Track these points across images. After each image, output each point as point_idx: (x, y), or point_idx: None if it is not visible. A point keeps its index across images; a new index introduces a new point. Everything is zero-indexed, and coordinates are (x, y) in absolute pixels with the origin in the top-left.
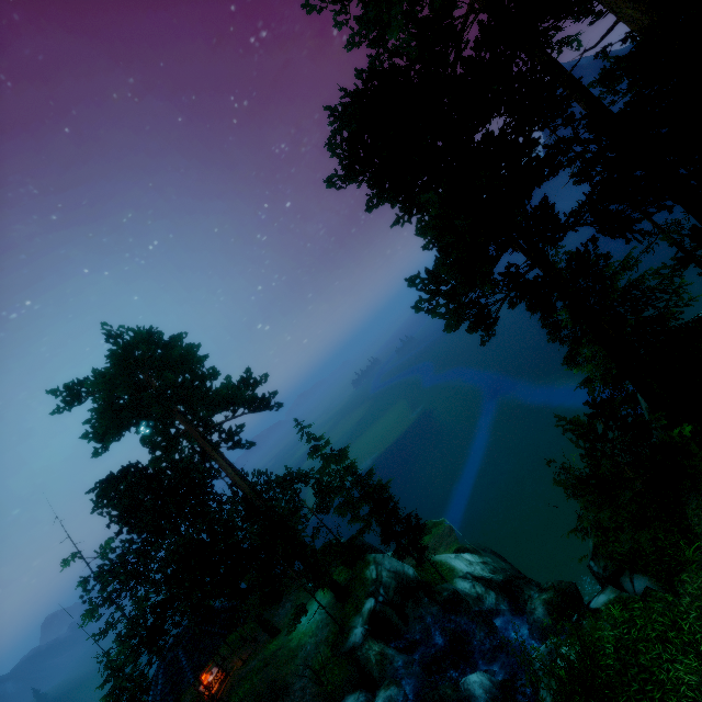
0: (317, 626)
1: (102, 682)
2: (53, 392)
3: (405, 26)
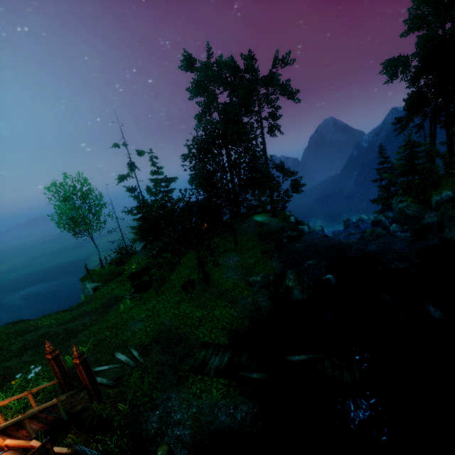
0: (267, 219)
1: (136, 206)
2: (185, 51)
3: (452, 31)
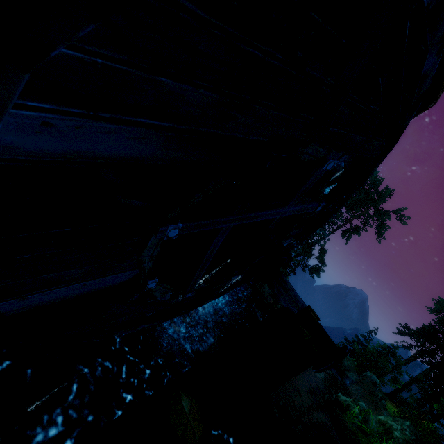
0: None
1: None
2: None
3: None
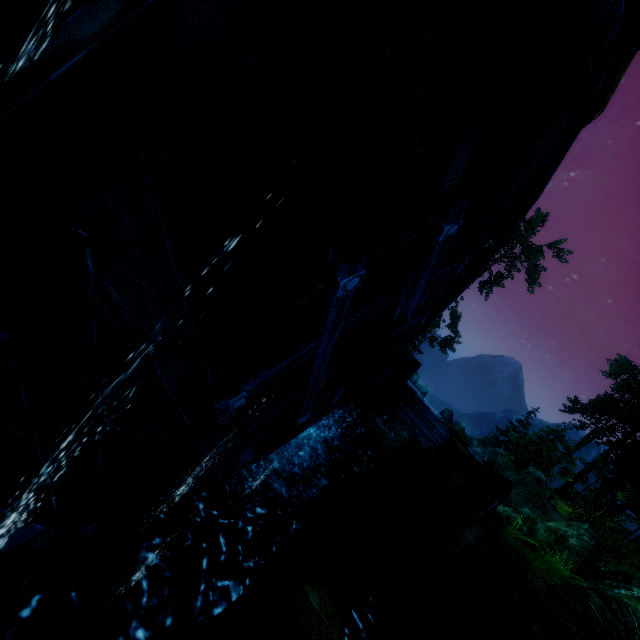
0: None
1: None
2: None
3: None
